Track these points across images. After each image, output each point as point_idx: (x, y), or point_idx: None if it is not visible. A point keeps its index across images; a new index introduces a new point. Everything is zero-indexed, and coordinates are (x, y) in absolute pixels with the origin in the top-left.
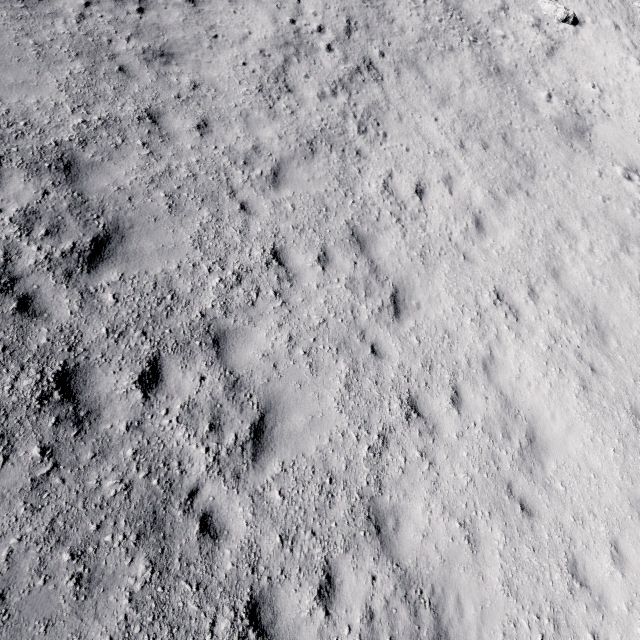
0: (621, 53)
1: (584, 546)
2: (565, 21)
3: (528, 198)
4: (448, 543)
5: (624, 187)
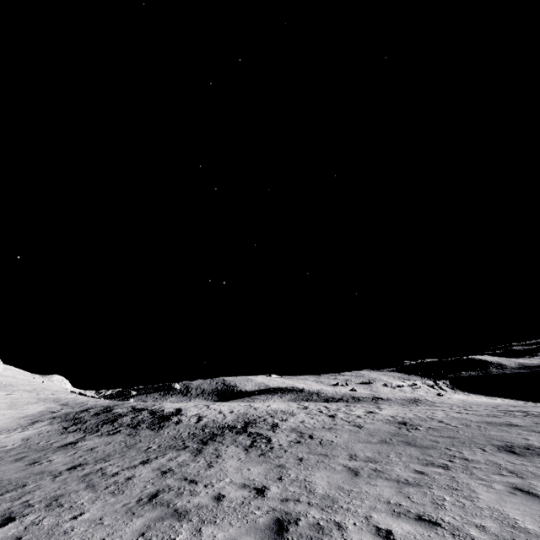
0: None
1: None
2: None
3: None
4: None
5: None
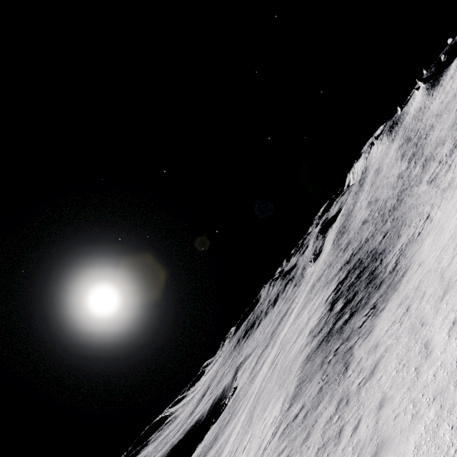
0: None
1: (452, 185)
2: None
3: None
4: (428, 208)
5: None
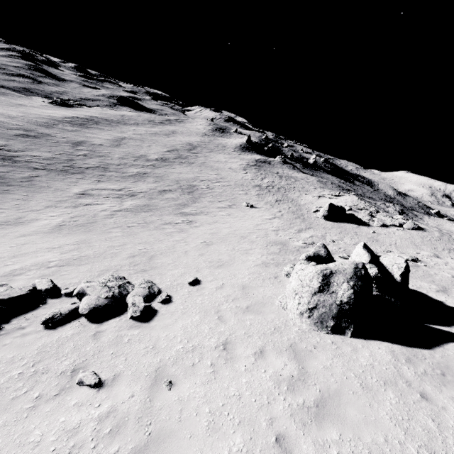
0: (267, 214)
1: None
2: (248, 206)
3: (131, 213)
4: None
5: (175, 220)
